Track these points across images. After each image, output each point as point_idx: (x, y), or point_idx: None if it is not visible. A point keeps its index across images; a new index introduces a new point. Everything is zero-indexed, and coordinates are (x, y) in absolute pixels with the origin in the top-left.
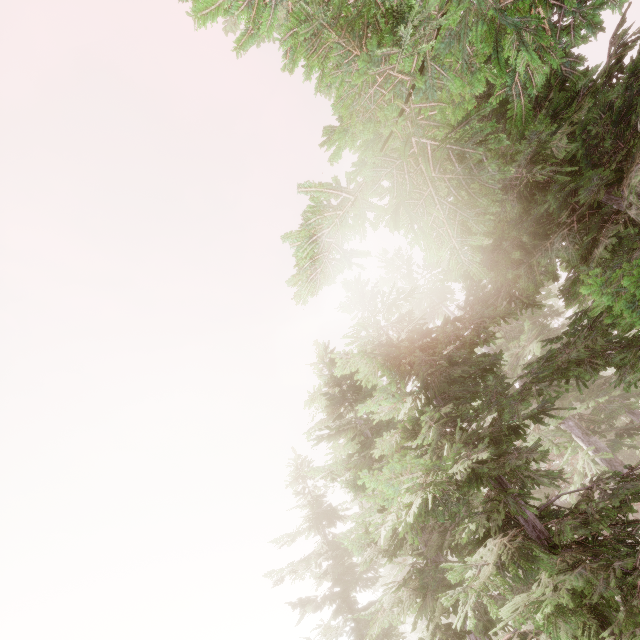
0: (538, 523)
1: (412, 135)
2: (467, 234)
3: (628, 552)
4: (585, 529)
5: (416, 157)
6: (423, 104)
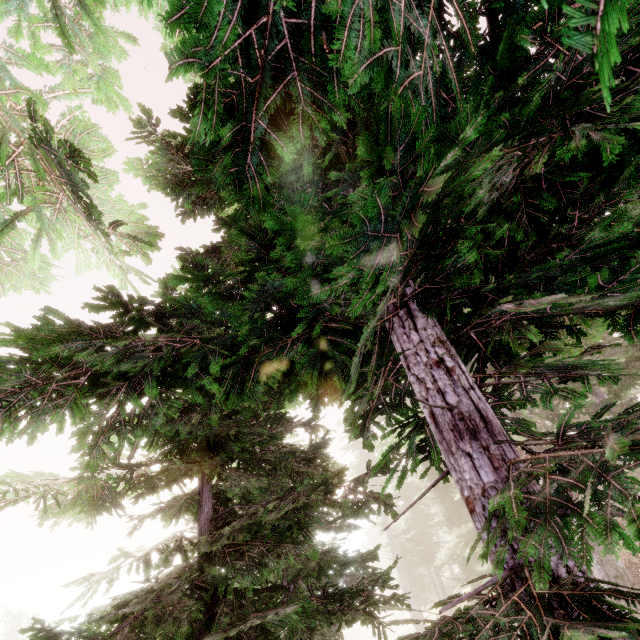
0: (205, 528)
1: (8, 130)
2: (133, 241)
3: (245, 572)
4: (208, 547)
5: (25, 156)
6: (3, 91)
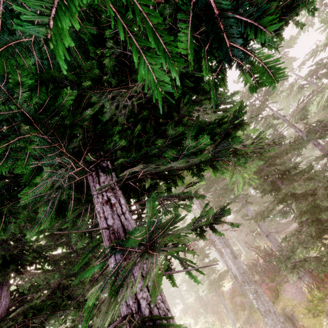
0: (2, 316)
1: None
2: None
3: None
4: None
5: None
6: None
